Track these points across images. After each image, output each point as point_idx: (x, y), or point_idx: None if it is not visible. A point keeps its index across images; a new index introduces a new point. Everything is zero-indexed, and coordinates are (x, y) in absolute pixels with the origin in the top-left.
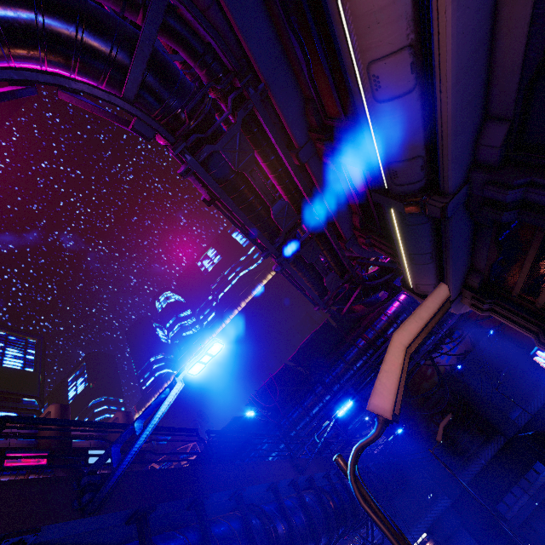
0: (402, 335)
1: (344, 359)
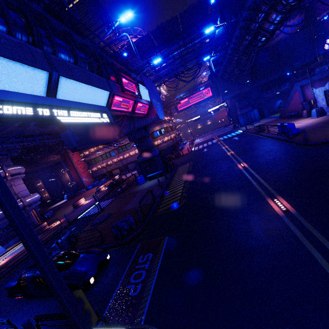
0: None
1: None
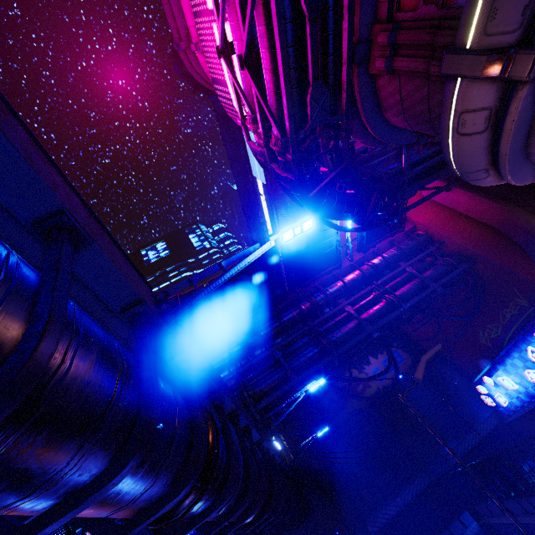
0: None
1: (279, 318)
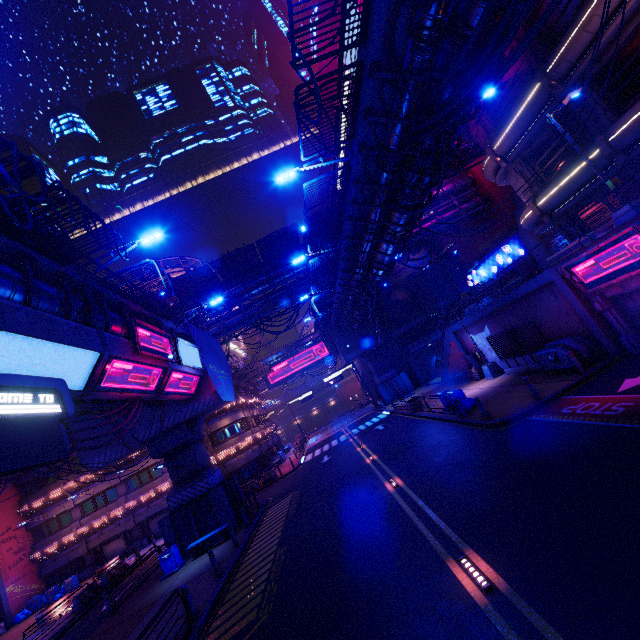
0: (571, 94)
1: None
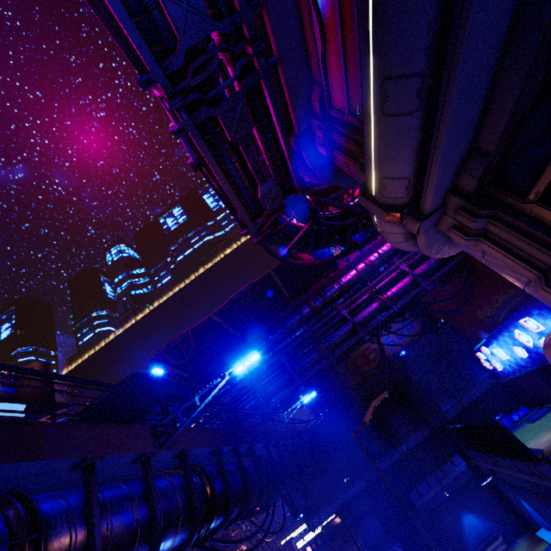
0: None
1: (283, 325)
